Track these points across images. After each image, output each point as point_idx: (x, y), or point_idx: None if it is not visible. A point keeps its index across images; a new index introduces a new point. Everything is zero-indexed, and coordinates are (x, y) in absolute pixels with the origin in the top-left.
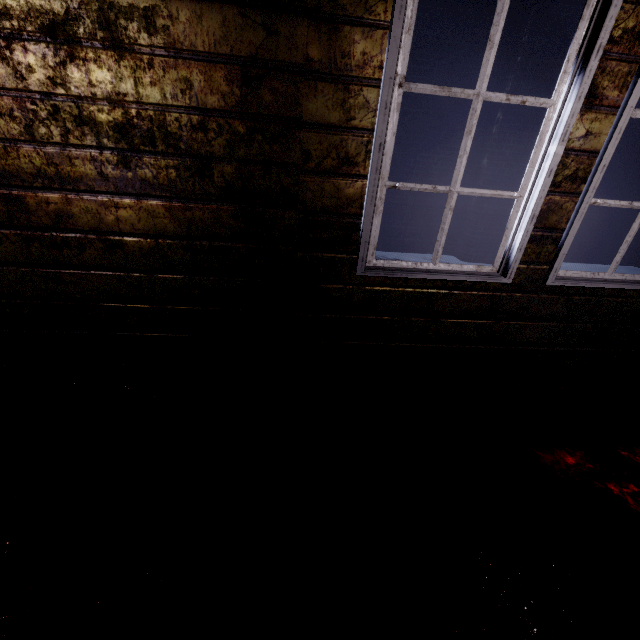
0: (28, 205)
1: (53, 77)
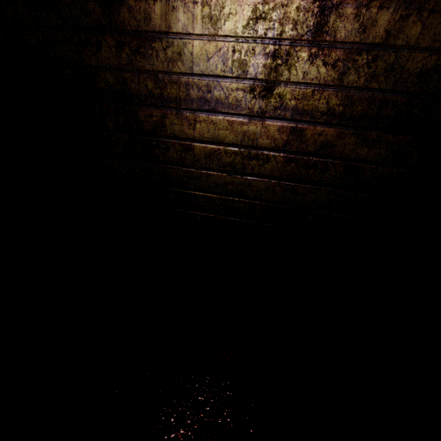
0: (304, 136)
1: (390, 29)
